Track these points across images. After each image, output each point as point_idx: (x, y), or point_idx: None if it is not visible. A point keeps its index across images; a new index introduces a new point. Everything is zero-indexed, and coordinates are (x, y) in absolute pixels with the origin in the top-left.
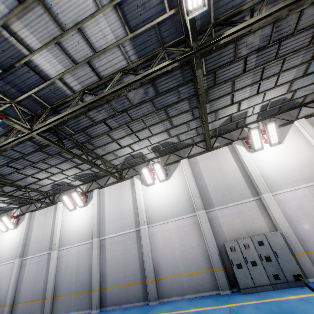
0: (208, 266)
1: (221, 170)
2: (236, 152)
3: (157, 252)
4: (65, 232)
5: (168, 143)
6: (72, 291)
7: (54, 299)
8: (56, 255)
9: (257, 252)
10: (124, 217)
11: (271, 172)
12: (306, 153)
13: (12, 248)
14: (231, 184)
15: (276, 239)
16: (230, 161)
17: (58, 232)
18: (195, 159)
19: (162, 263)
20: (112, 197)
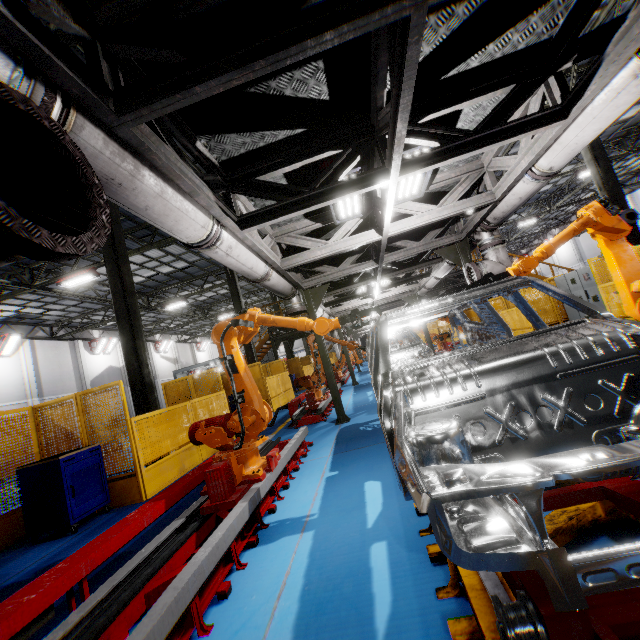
0: None
1: None
2: None
3: None
4: None
5: None
6: None
7: None
8: None
9: None
10: None
11: None
12: None
13: (569, 257)
14: None
15: None
16: None
17: None
18: None
19: None
20: None
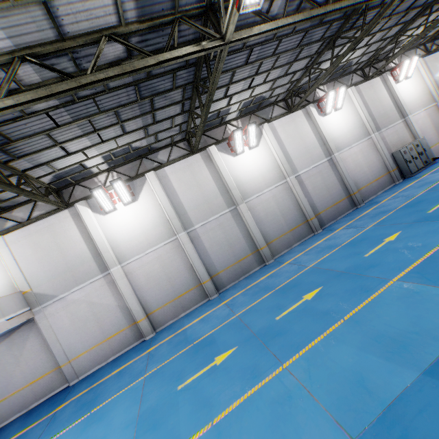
0: (386, 171)
1: (379, 98)
2: (386, 83)
3: (351, 172)
4: (243, 182)
5: (348, 65)
6: (286, 231)
7: (267, 246)
8: (247, 208)
9: (415, 151)
10: (311, 150)
11: (407, 101)
12: (422, 87)
13: (149, 228)
14: (388, 111)
15: (423, 142)
16: (384, 91)
17: (234, 184)
18: (358, 88)
19: (357, 179)
20: (288, 132)
